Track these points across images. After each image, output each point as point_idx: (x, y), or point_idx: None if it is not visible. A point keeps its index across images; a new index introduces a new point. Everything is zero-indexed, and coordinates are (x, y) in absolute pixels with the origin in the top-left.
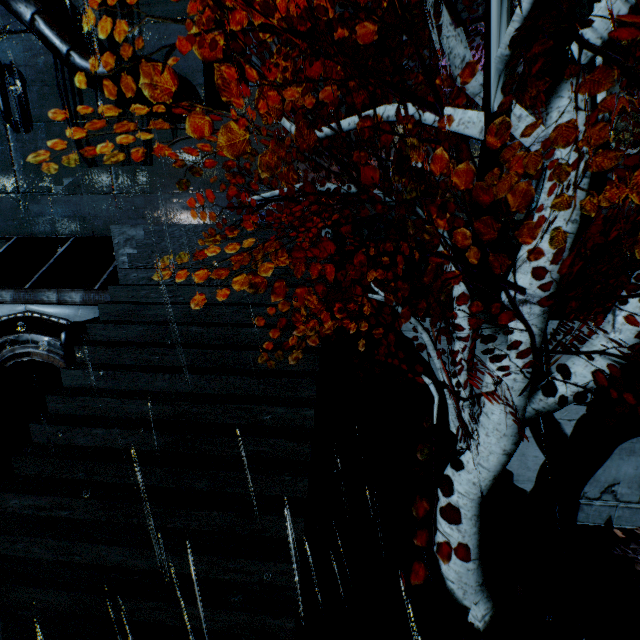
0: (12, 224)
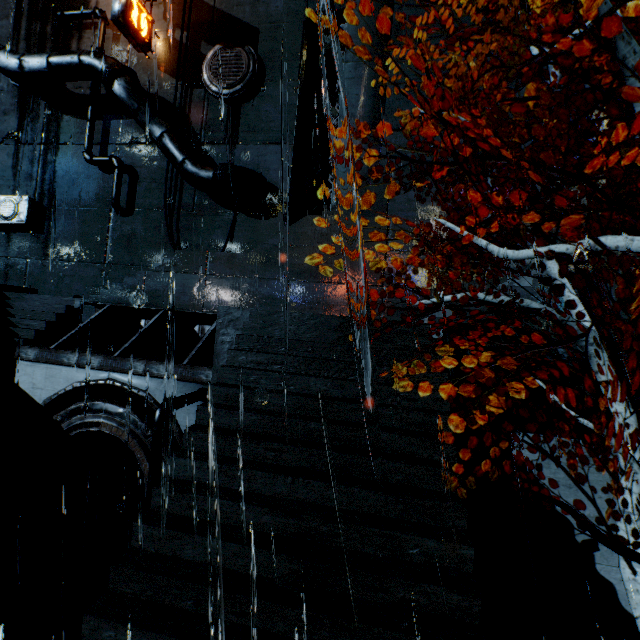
0: (104, 292)
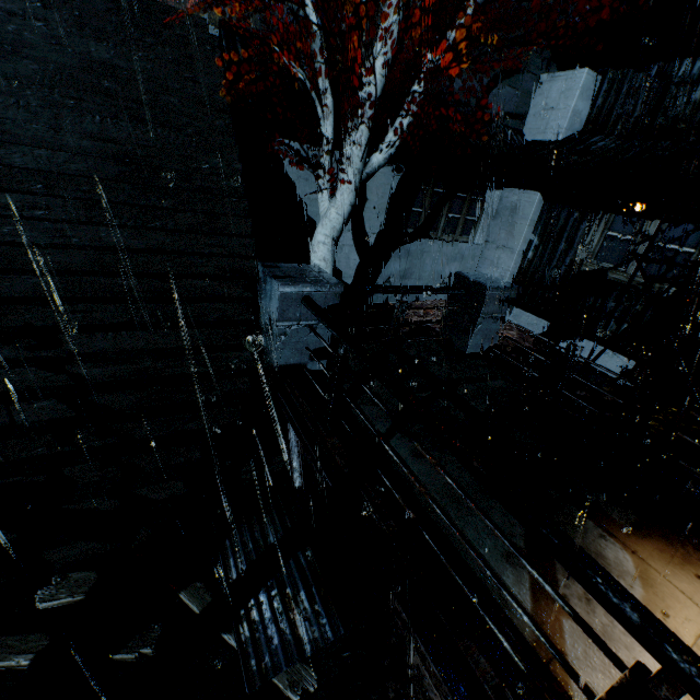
0: None
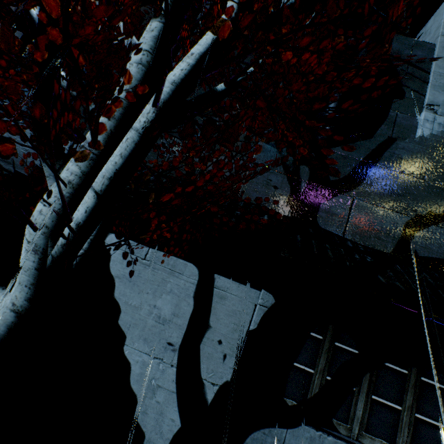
0: None
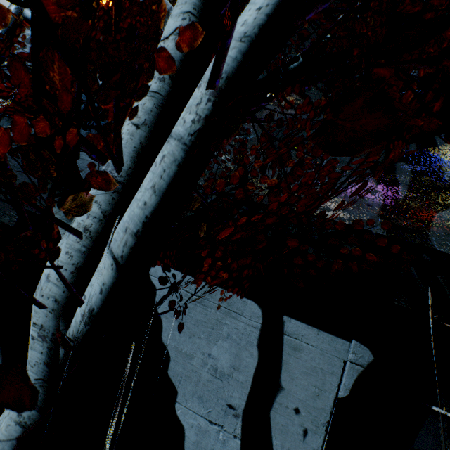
0: None
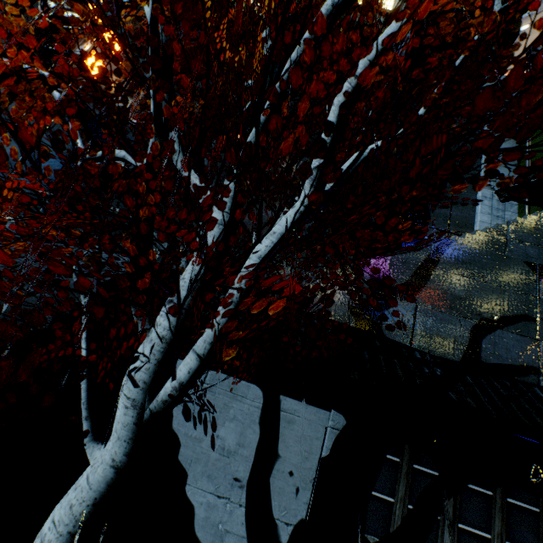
0: None
